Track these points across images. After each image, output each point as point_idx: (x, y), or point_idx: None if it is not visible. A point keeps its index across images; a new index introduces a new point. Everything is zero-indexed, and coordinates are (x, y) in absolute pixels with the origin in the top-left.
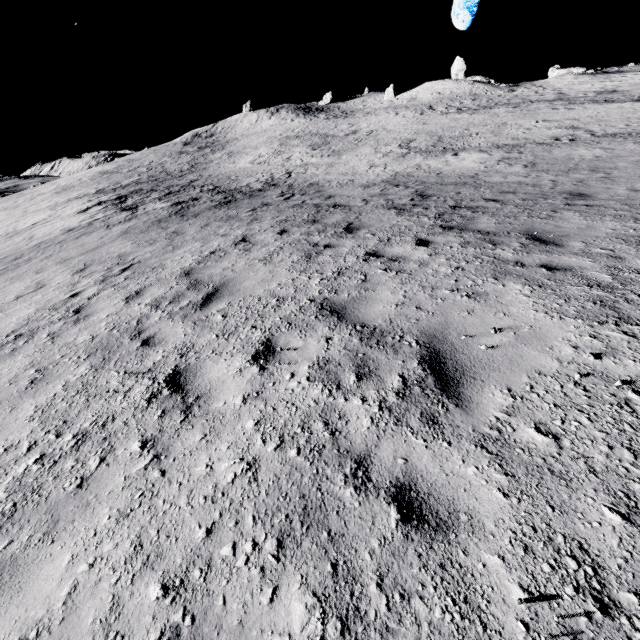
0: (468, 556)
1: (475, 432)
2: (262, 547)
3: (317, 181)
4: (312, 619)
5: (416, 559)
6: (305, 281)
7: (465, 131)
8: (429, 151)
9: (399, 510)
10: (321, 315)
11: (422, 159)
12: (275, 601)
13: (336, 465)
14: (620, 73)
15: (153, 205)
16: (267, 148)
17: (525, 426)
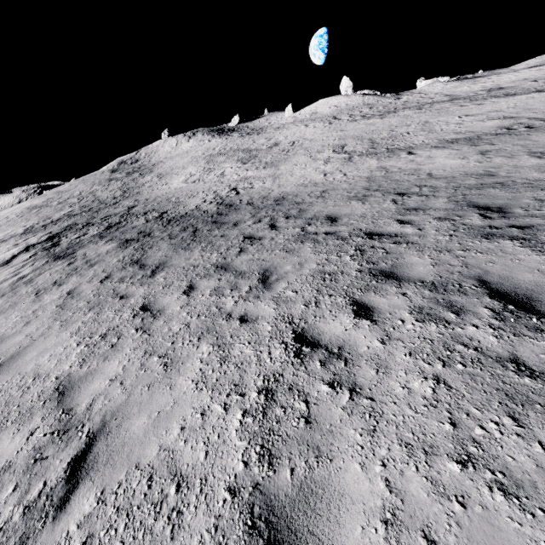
0: None
1: None
2: None
3: (280, 196)
4: None
5: None
6: None
7: (392, 132)
8: (373, 153)
9: None
10: None
11: (377, 161)
12: None
13: None
14: (482, 77)
15: (95, 247)
16: (195, 167)
17: None
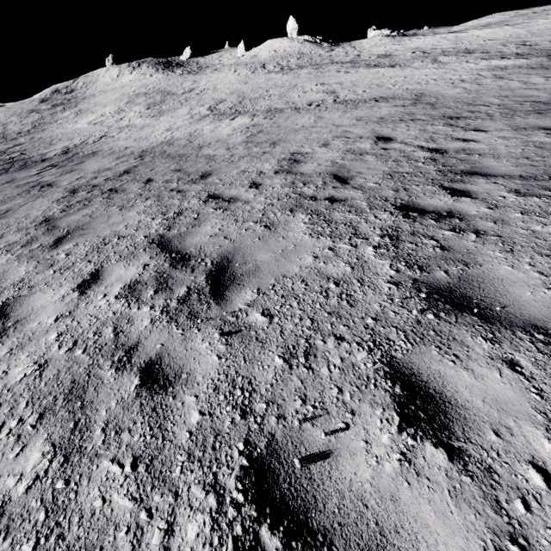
0: None
1: None
2: None
3: (103, 148)
4: None
5: None
6: None
7: (264, 93)
8: (223, 114)
9: None
10: None
11: (207, 123)
12: None
13: None
14: (411, 36)
15: None
16: (113, 106)
17: None
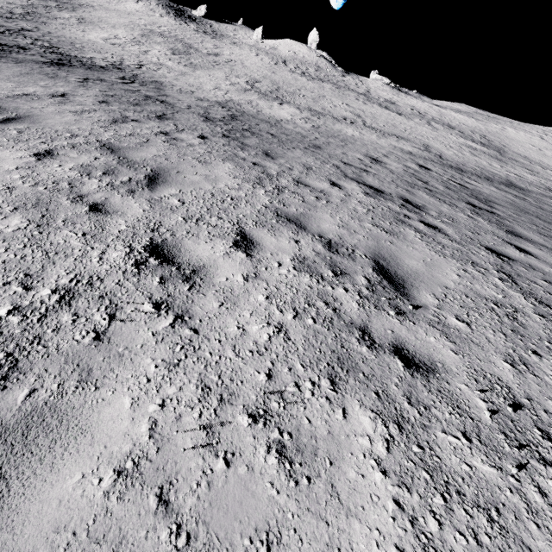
0: (112, 220)
1: (150, 197)
2: (4, 208)
3: (163, 81)
4: (23, 224)
5: (87, 218)
6: (101, 132)
7: (297, 90)
8: (266, 94)
9: (90, 209)
10: (100, 148)
11: (257, 98)
12: (4, 219)
13: (66, 195)
14: (406, 94)
15: None
16: (126, 32)
17: (175, 199)
